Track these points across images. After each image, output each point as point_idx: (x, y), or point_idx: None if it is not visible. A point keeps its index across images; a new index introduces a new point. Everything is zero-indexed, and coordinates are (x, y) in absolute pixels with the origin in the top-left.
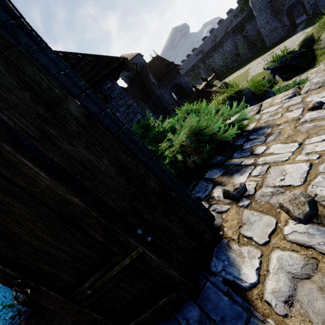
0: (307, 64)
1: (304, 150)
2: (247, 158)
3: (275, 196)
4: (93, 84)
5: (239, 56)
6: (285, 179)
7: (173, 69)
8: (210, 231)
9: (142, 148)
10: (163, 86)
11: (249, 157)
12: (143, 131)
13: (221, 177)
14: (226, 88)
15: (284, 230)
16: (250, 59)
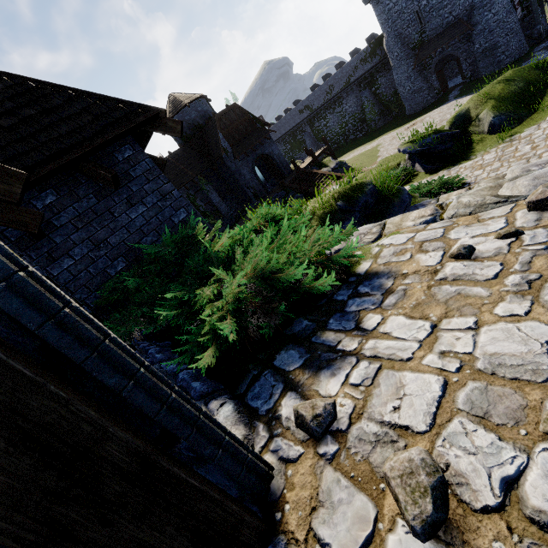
0: (460, 153)
1: (439, 342)
2: (349, 334)
3: (381, 447)
4: (92, 150)
5: (366, 123)
6: (401, 408)
7: (261, 130)
8: (255, 521)
9: (111, 353)
10: (241, 155)
11: (352, 334)
12: (182, 248)
13: (300, 372)
14: (342, 171)
15: (387, 544)
16: (381, 130)
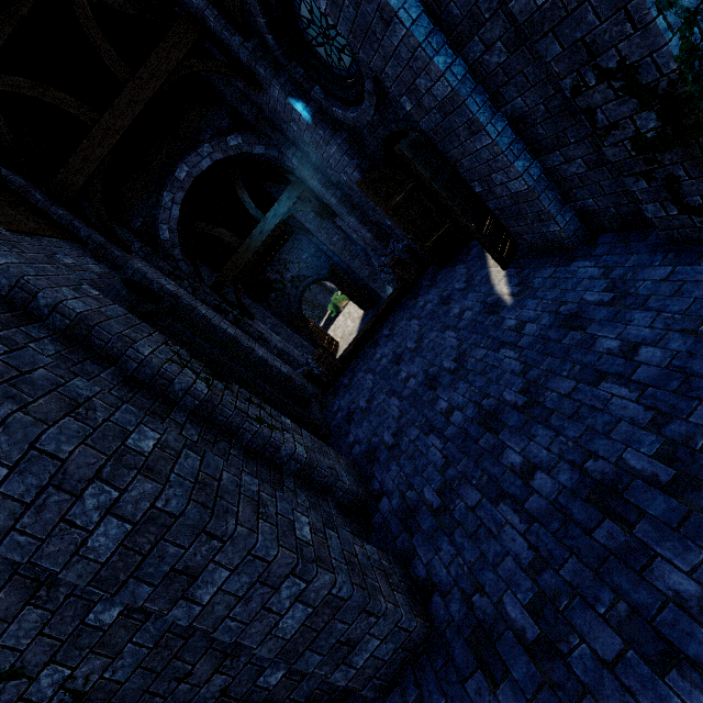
0: None
1: None
2: None
3: None
4: None
5: None
6: None
7: None
8: None
9: None
10: None
11: None
12: None
13: None
14: None
15: None
16: None
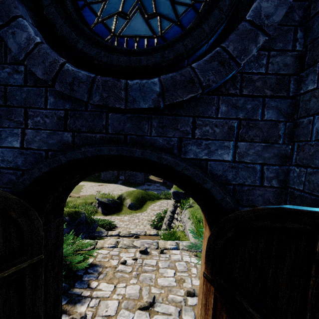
0: (117, 211)
1: (117, 291)
2: (86, 289)
3: None
4: None
5: None
6: (108, 310)
7: None
8: None
9: None
10: None
11: (87, 289)
12: None
13: (66, 305)
14: None
15: None
16: (87, 178)
